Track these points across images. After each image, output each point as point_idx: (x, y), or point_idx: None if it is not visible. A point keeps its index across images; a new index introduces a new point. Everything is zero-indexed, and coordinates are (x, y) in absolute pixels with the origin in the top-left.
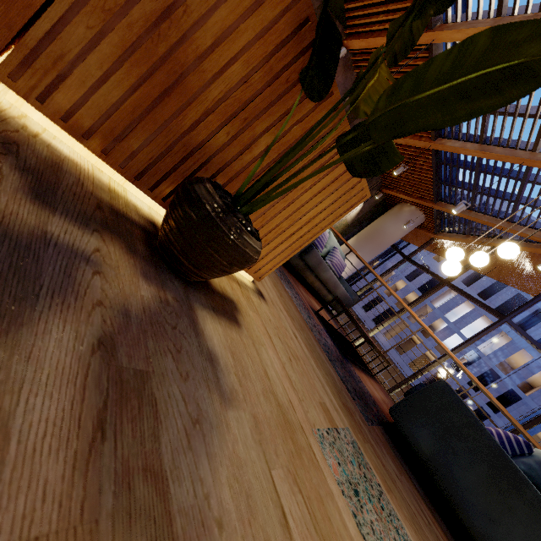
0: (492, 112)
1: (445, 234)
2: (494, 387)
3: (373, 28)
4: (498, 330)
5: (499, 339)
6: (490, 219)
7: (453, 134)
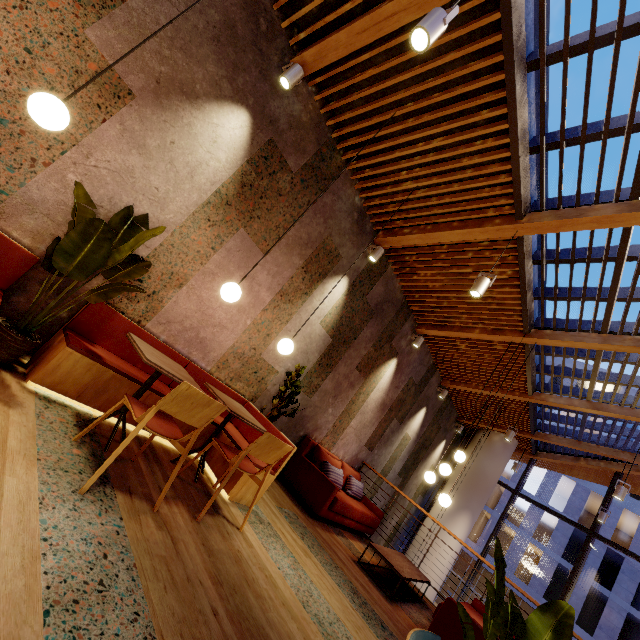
0: (598, 380)
1: (546, 455)
2: (626, 575)
3: (453, 324)
4: (586, 490)
5: (590, 499)
6: (608, 450)
7: (552, 391)
